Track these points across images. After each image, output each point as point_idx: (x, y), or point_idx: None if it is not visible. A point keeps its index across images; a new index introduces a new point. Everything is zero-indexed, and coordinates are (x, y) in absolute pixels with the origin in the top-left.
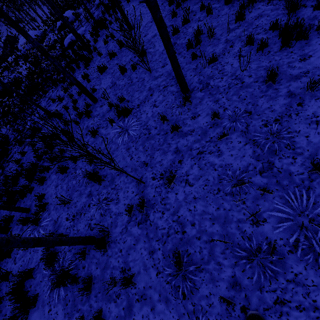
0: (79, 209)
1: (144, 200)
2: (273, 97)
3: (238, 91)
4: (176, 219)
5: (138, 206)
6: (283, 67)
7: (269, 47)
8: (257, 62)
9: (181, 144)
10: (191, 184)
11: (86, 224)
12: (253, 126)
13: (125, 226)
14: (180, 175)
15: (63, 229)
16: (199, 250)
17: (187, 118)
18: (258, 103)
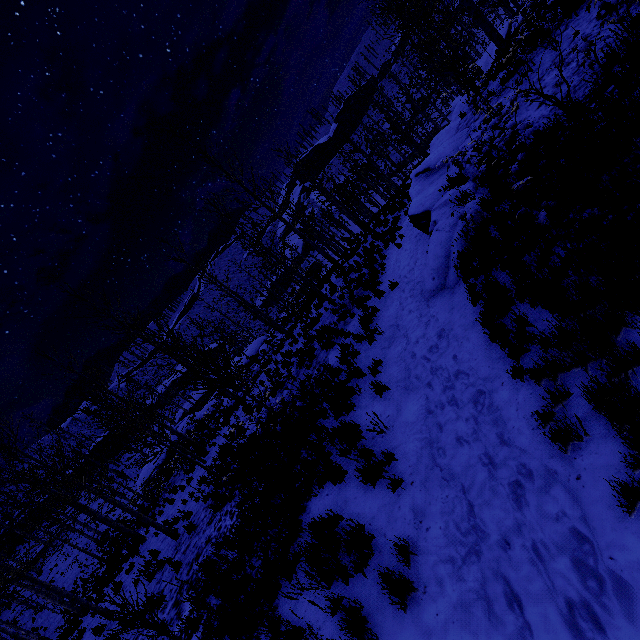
0: None
1: None
2: None
3: None
4: None
5: None
6: None
7: None
8: None
9: None
10: None
11: None
12: None
13: None
14: None
15: None
16: None
17: None
18: None
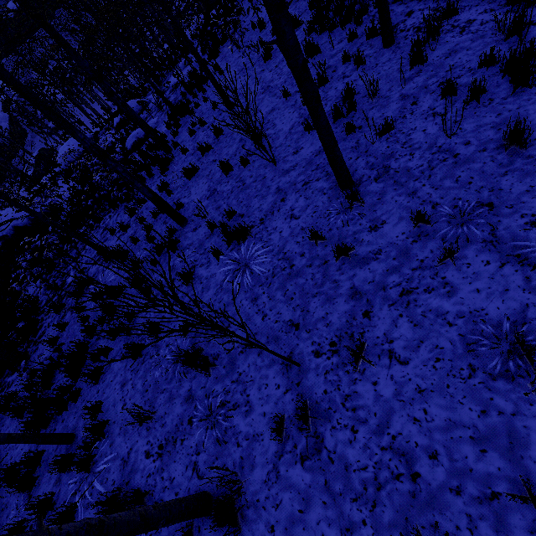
0: (170, 431)
1: (306, 403)
2: (530, 171)
3: (452, 170)
4: (387, 443)
5: (299, 418)
6: (529, 119)
7: (488, 92)
8: (473, 119)
9: (361, 280)
10: (404, 360)
11: (187, 465)
12: (505, 228)
13: (273, 466)
14: (373, 342)
15: (140, 477)
16: (468, 523)
17: (361, 230)
18: (502, 186)
